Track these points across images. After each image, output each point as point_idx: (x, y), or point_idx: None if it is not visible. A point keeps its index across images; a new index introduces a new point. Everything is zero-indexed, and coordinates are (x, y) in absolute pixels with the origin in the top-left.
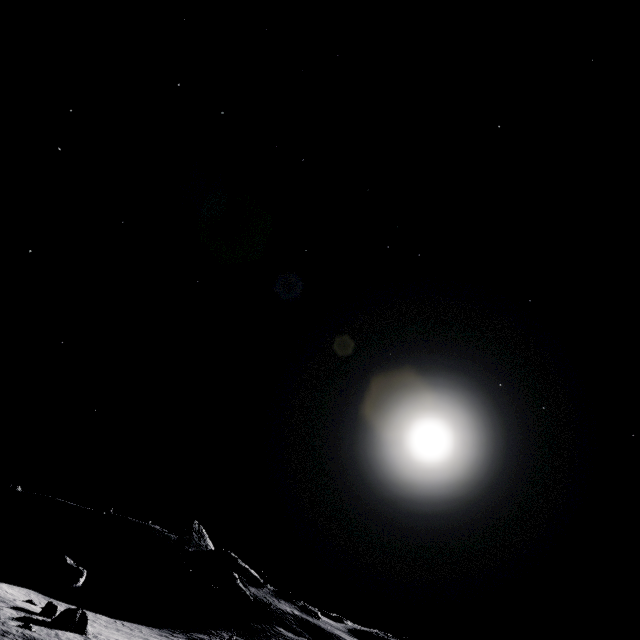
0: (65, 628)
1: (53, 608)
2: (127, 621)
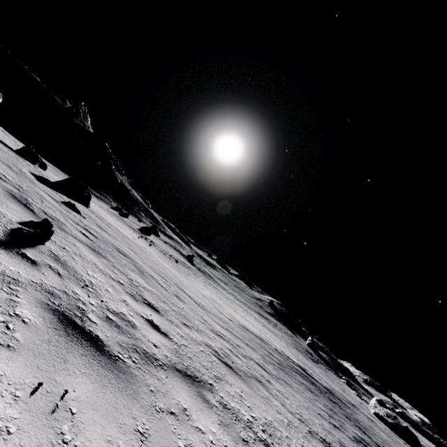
0: (76, 199)
1: (34, 155)
2: (43, 158)
